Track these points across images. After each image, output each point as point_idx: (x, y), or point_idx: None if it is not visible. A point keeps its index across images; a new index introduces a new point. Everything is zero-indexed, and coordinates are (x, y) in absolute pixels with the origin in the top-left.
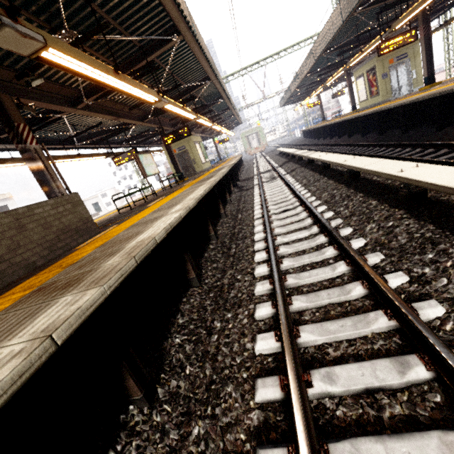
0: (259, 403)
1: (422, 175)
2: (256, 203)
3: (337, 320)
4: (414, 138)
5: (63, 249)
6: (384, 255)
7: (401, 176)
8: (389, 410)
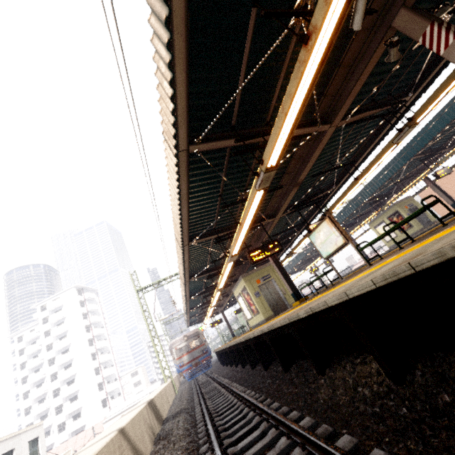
0: None
1: None
2: None
3: None
4: None
5: None
6: None
7: None
8: None
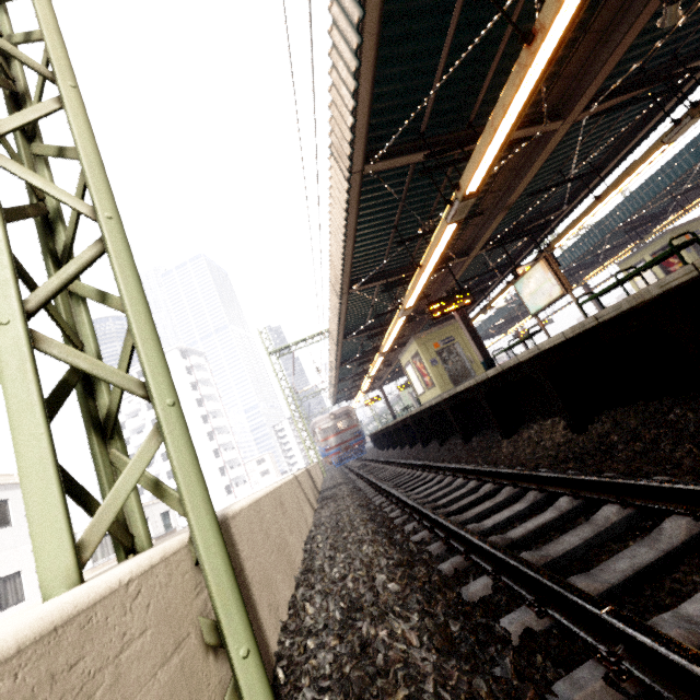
0: None
1: None
2: None
3: None
4: None
5: None
6: None
7: None
8: None
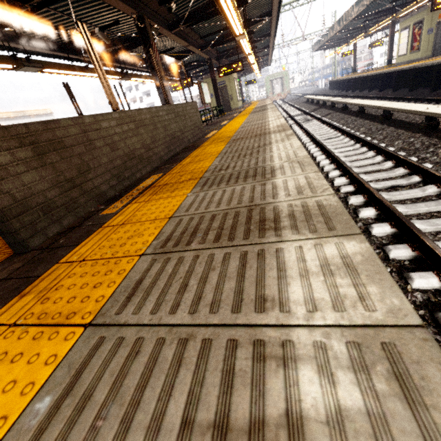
0: (342, 193)
1: (439, 111)
2: (301, 135)
3: (377, 173)
4: (440, 96)
5: (196, 137)
6: (405, 153)
7: (426, 111)
8: (400, 190)
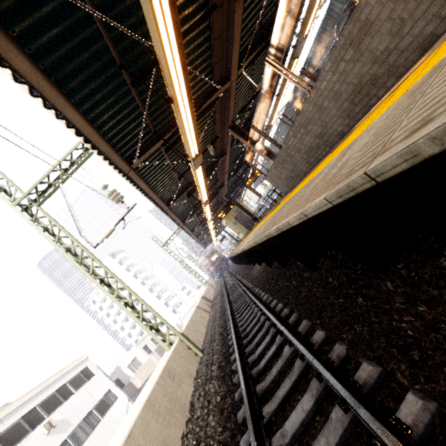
0: None
1: None
2: None
3: None
4: None
5: None
6: None
7: None
8: None
